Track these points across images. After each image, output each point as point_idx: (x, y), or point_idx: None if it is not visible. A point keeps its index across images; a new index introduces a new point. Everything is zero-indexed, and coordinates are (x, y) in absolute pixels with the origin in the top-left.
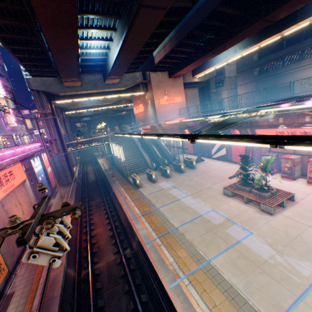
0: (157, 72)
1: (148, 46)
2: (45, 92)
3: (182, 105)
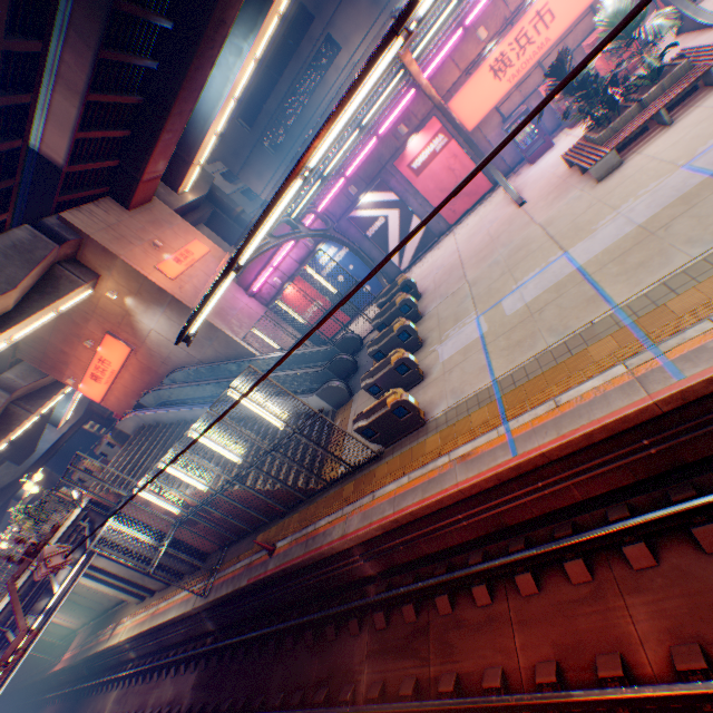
0: (83, 207)
1: (9, 35)
2: None
3: (220, 256)
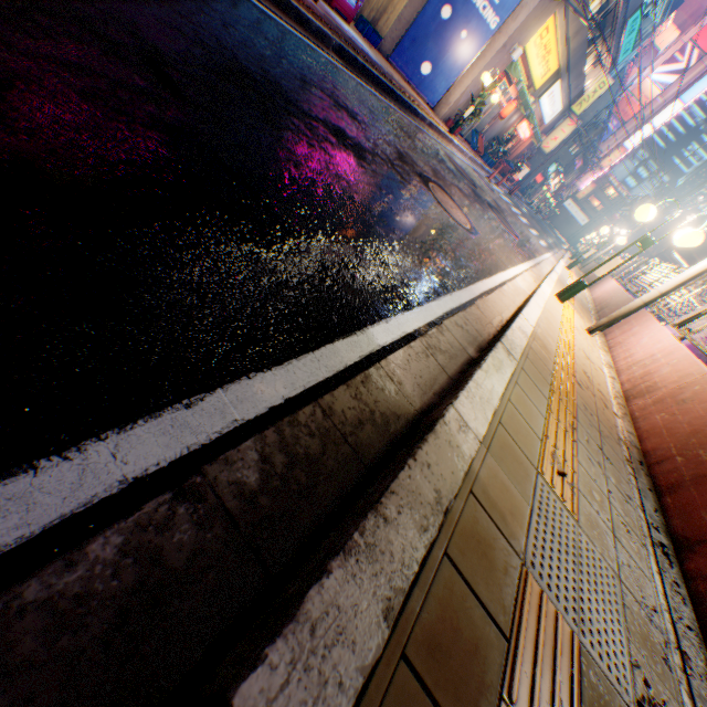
0: None
1: None
2: None
3: None
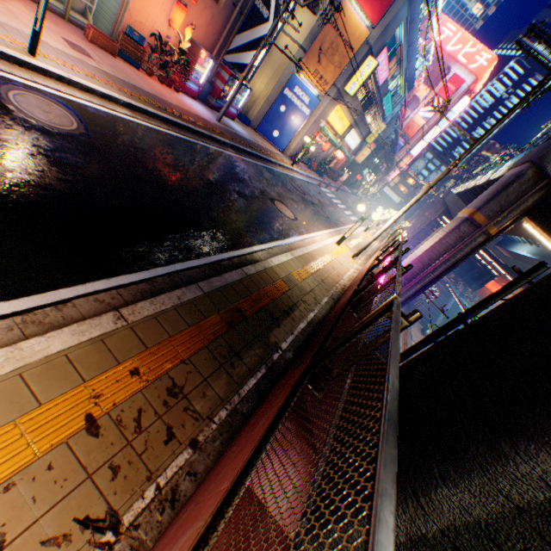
0: None
1: None
2: (447, 207)
3: None
